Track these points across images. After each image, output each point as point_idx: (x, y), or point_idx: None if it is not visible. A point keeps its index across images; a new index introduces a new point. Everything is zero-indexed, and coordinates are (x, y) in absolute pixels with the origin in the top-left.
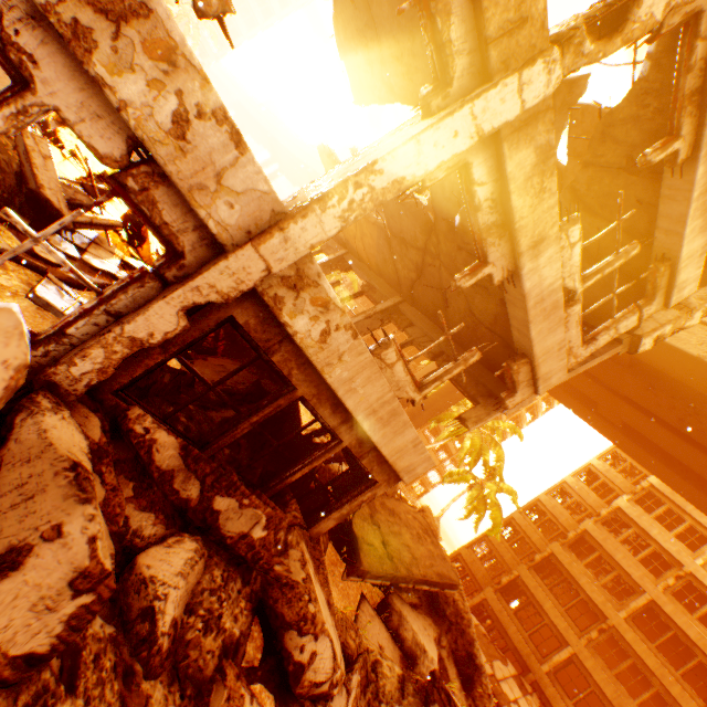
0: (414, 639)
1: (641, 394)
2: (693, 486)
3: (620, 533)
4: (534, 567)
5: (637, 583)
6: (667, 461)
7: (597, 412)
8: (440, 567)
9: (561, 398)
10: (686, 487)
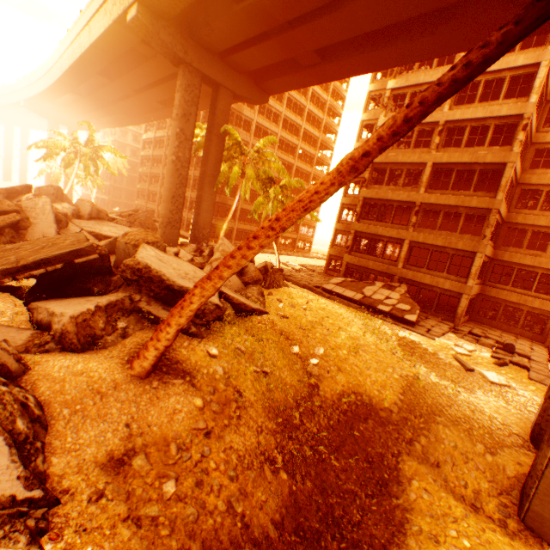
0: (49, 313)
1: (284, 6)
2: (384, 49)
3: (407, 147)
4: (360, 218)
5: (420, 163)
6: (360, 49)
7: (304, 68)
8: (61, 249)
9: (285, 86)
10: (384, 56)
